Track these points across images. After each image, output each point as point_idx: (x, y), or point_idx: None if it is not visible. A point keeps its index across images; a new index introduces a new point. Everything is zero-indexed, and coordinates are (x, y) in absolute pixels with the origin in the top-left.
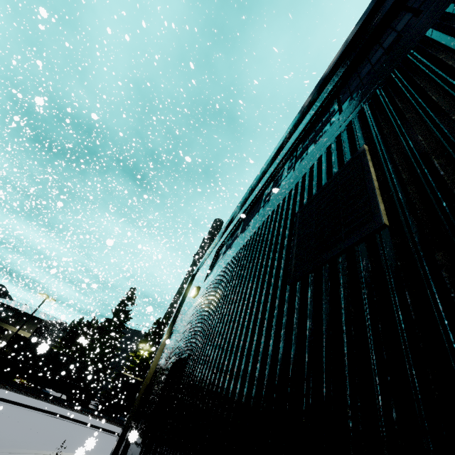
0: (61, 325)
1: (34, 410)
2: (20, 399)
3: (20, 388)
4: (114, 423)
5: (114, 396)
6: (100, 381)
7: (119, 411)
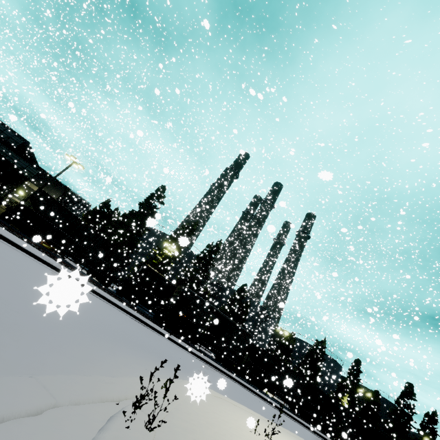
0: (85, 204)
1: (54, 270)
2: (37, 253)
3: (40, 245)
4: (137, 310)
5: (136, 284)
6: (124, 266)
7: (139, 300)
